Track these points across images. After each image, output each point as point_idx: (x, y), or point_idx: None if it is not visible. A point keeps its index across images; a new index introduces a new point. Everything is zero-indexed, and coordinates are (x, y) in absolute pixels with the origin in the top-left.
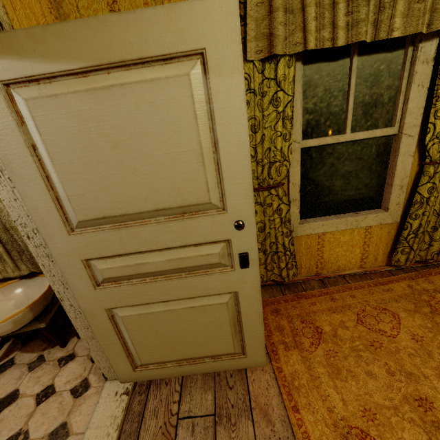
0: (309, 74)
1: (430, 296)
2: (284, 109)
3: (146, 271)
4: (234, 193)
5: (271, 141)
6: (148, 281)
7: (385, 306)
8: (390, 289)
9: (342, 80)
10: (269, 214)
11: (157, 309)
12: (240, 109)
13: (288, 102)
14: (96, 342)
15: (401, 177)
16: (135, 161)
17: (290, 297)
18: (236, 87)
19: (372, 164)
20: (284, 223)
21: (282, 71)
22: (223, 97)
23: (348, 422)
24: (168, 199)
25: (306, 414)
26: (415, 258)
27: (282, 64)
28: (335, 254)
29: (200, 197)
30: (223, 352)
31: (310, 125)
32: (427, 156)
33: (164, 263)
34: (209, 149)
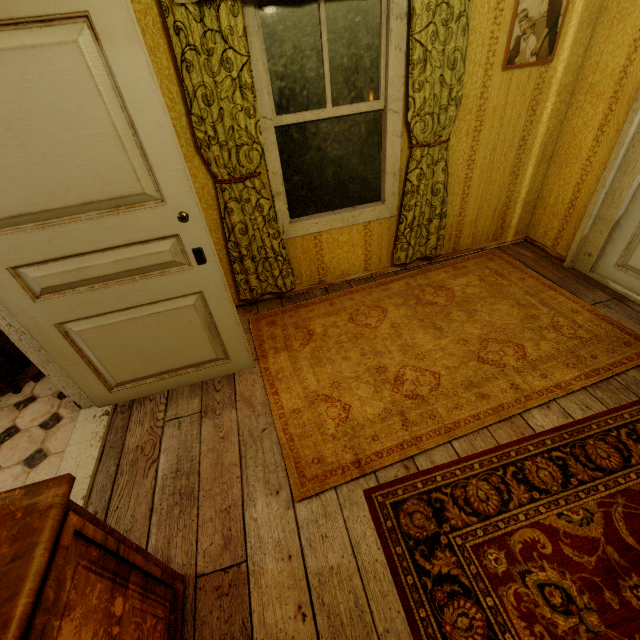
0: (270, 24)
1: (421, 290)
2: (240, 75)
3: (92, 277)
4: (169, 182)
5: (233, 118)
6: (97, 288)
7: (378, 304)
8: (389, 288)
9: (312, 35)
10: (249, 213)
11: (118, 318)
12: (149, 85)
13: (243, 64)
14: (55, 365)
15: (392, 162)
16: (40, 146)
17: (289, 308)
18: (137, 59)
19: (363, 147)
20: (268, 222)
21: (227, 22)
22: (125, 71)
23: (318, 393)
24: (94, 191)
25: (284, 395)
26: (416, 255)
27: (224, 11)
28: (337, 257)
29: (131, 187)
30: (205, 359)
31: (284, 95)
32: (412, 137)
33: (111, 266)
34: (127, 131)
